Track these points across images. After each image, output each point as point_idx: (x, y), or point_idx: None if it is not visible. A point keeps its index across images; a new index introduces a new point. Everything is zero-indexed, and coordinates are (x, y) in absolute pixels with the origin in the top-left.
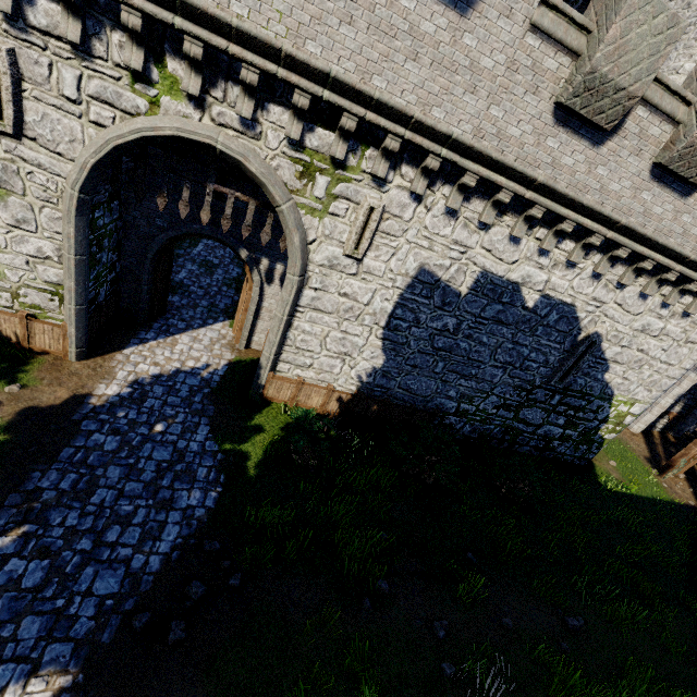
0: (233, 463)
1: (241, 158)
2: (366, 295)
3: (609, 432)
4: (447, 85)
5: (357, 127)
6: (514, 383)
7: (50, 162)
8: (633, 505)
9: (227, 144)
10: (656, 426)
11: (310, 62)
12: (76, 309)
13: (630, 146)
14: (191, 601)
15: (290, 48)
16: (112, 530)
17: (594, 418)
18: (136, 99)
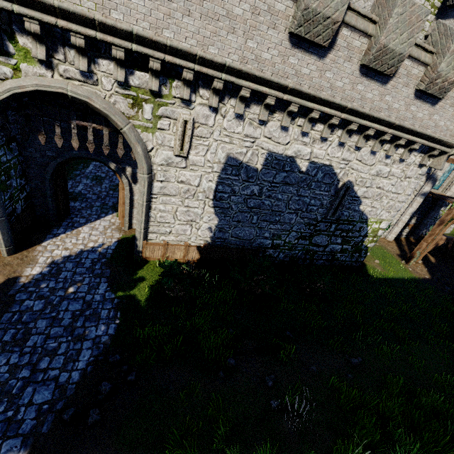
0: (126, 303)
1: (87, 99)
2: (196, 180)
3: (370, 242)
4: (214, 30)
5: (163, 67)
6: (305, 222)
7: None
8: (390, 285)
9: (74, 91)
10: (402, 234)
11: (117, 25)
12: None
13: (343, 56)
14: (102, 395)
15: (100, 17)
16: (44, 361)
17: (359, 235)
18: (2, 68)
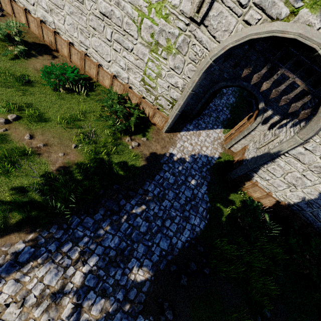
0: (213, 211)
1: None
2: None
3: None
4: None
5: None
6: None
7: (206, 41)
8: None
9: None
10: None
11: None
12: (176, 113)
13: None
14: (190, 270)
15: None
16: (167, 221)
17: None
18: (283, 8)
